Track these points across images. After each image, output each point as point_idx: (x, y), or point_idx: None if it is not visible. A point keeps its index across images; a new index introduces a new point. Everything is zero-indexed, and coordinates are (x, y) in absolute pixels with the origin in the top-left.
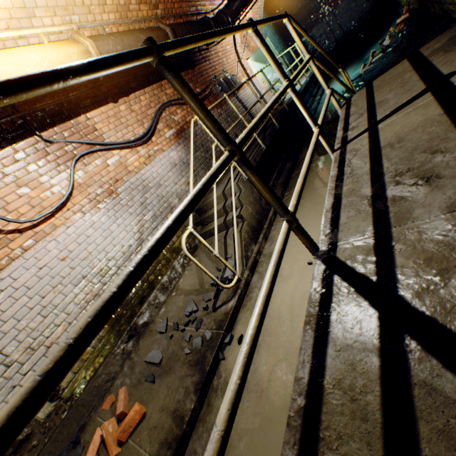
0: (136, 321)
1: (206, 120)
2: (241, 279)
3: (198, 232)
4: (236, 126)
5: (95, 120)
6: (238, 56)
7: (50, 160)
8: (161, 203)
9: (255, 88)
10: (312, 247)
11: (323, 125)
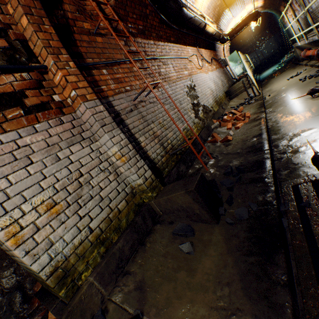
0: (222, 106)
1: (294, 13)
2: (260, 93)
3: (228, 98)
4: (228, 77)
5: (202, 52)
6: (224, 55)
7: (198, 56)
8: (217, 84)
9: (230, 69)
10: (306, 38)
11: (271, 74)
